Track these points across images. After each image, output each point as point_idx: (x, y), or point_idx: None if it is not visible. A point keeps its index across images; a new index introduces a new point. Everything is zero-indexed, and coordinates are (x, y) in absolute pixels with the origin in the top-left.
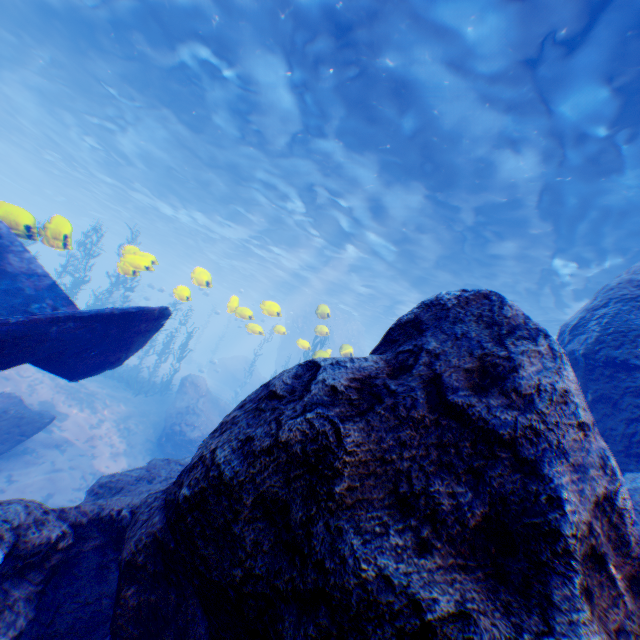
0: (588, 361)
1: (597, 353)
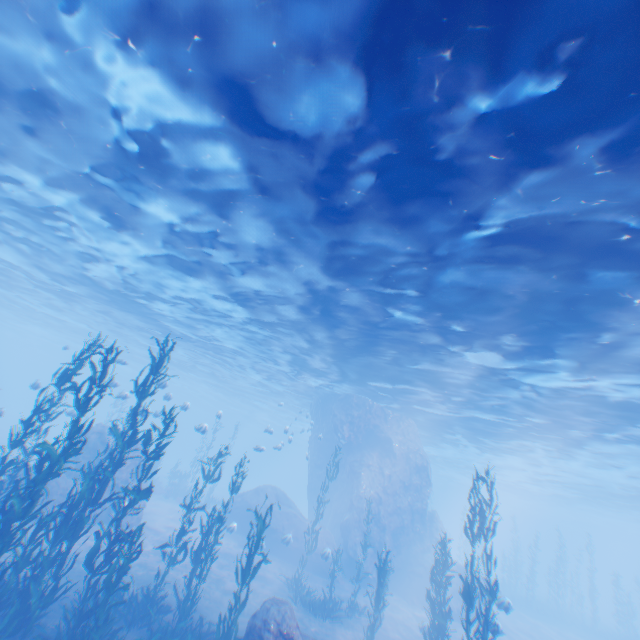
0: None
1: None
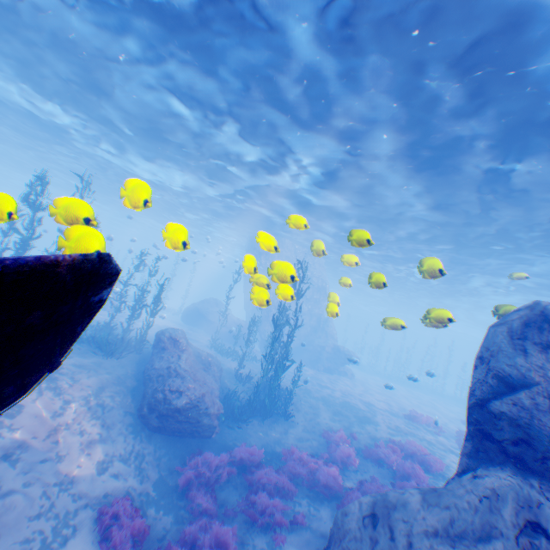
0: None
1: None
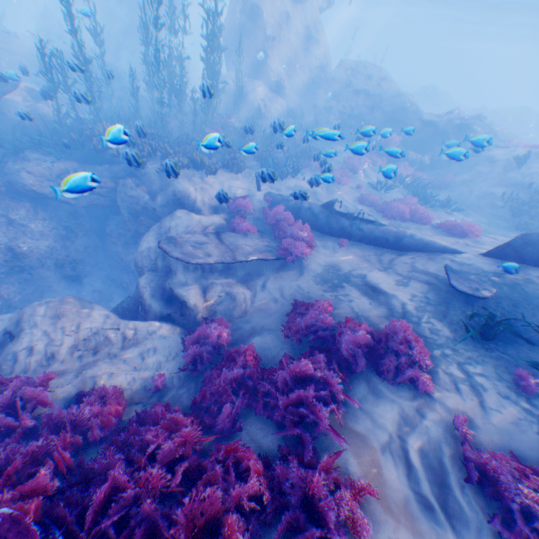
0: None
1: None
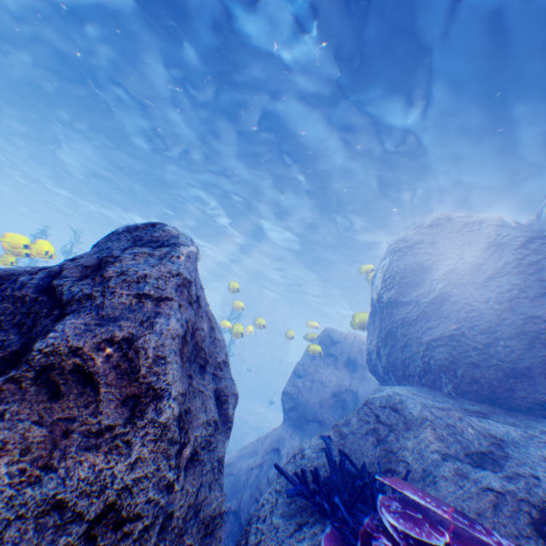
0: (378, 303)
1: (382, 296)
